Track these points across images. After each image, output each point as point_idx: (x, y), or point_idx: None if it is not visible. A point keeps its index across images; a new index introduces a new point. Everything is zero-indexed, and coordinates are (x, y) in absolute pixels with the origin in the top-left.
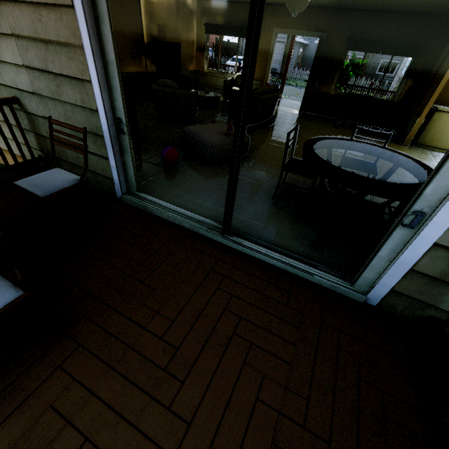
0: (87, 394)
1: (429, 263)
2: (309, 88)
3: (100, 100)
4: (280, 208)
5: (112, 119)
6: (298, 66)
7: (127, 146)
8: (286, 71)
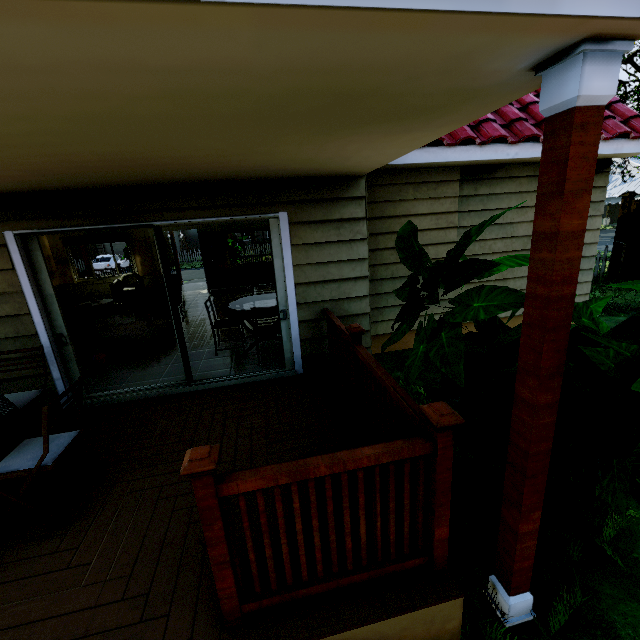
0: (147, 479)
1: (304, 332)
2: (207, 268)
3: (41, 324)
4: (226, 357)
5: (52, 337)
6: (186, 249)
7: (71, 355)
8: (177, 260)
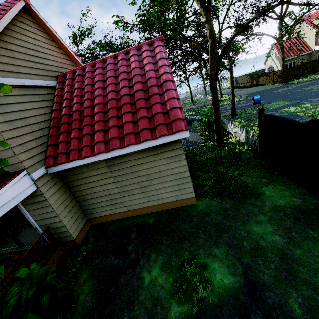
0: None
1: (46, 233)
2: None
3: None
4: None
5: None
6: None
7: None
8: None
